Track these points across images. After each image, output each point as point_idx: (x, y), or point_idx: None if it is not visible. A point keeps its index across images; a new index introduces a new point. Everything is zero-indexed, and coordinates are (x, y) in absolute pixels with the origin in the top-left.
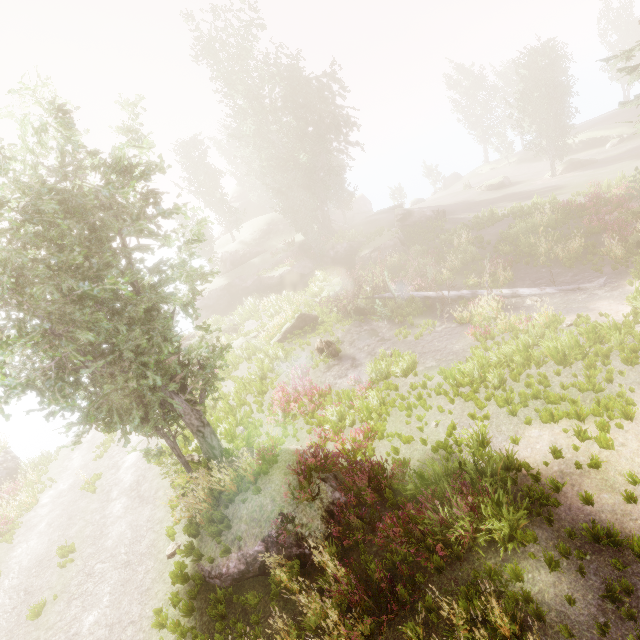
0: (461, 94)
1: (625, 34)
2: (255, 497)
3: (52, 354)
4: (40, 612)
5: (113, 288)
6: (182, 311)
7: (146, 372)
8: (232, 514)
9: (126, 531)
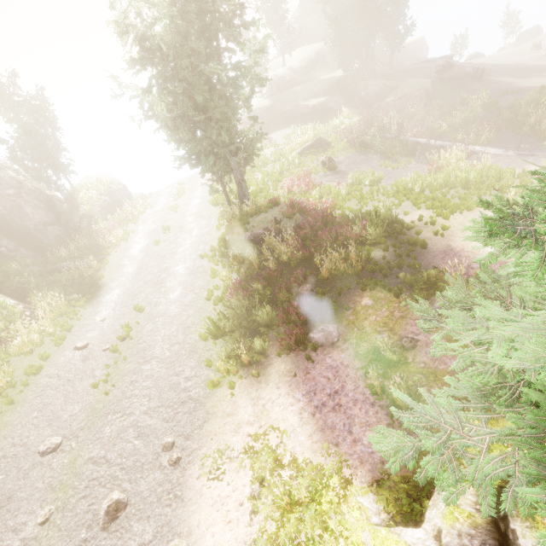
0: None
1: None
2: (264, 214)
3: (182, 105)
4: (158, 244)
5: (215, 72)
6: (243, 104)
7: (221, 132)
8: (251, 220)
9: (195, 227)
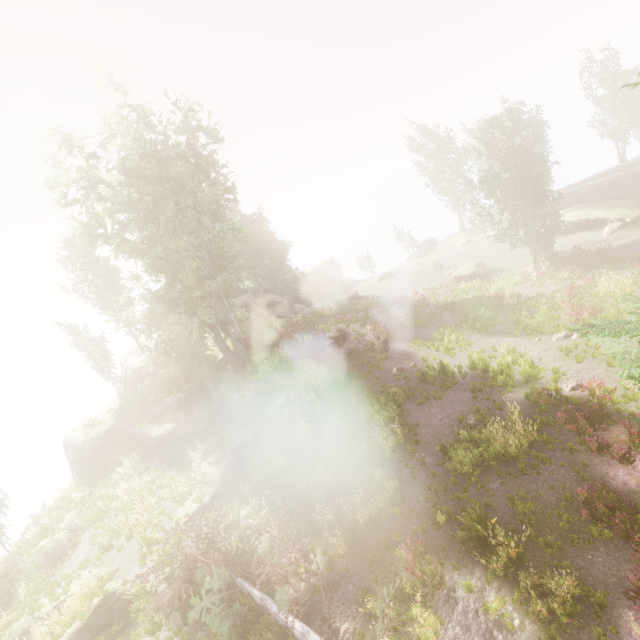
0: (427, 158)
1: (613, 87)
2: None
3: None
4: None
5: None
6: None
7: None
8: None
9: None
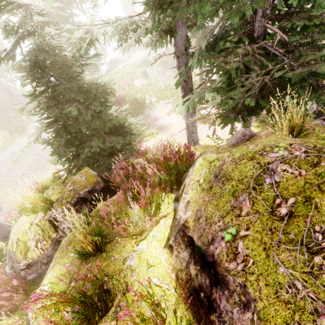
0: None
1: None
2: None
3: None
4: None
5: None
6: None
7: None
8: None
9: None
